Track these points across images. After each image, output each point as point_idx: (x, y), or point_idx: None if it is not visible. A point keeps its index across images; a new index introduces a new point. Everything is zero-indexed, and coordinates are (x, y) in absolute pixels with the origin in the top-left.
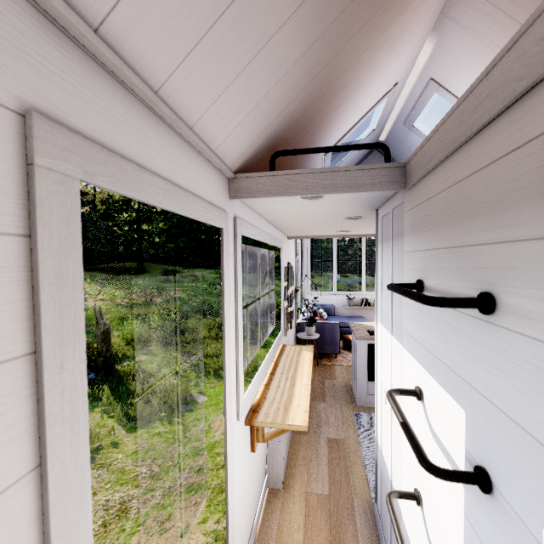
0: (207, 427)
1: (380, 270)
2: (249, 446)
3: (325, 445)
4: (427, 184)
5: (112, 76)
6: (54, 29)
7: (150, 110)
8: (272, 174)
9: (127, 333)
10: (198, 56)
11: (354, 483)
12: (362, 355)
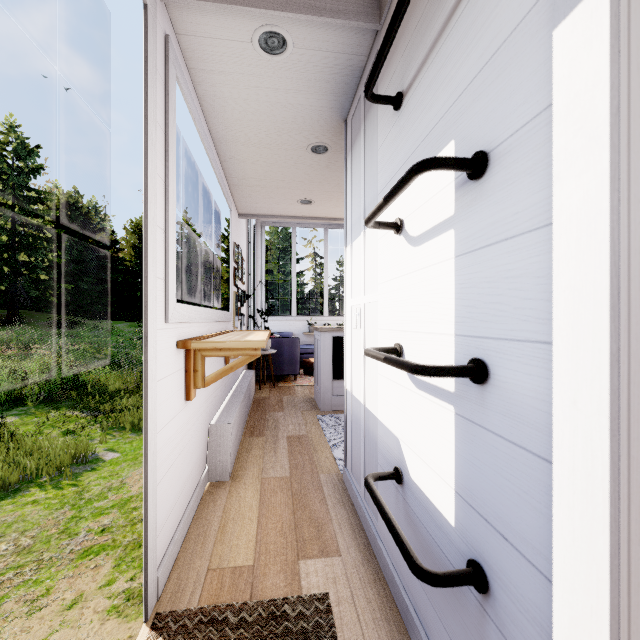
0: (119, 483)
1: (350, 183)
2: (183, 390)
3: (285, 441)
4: None
5: None
6: None
7: None
8: None
9: None
10: None
11: (320, 463)
12: (326, 350)
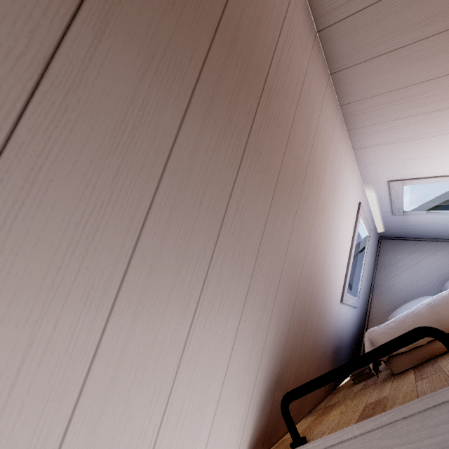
0: None
1: None
2: None
3: None
4: None
5: None
6: None
7: None
8: None
9: None
10: None
11: None
12: None
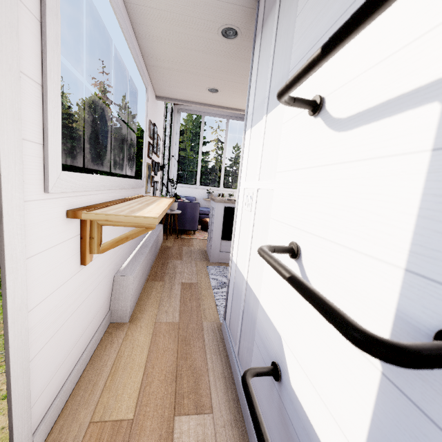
0: None
1: (256, 66)
2: (77, 256)
3: (179, 287)
4: None
5: None
6: None
7: None
8: None
9: None
10: None
11: (205, 311)
12: (219, 217)
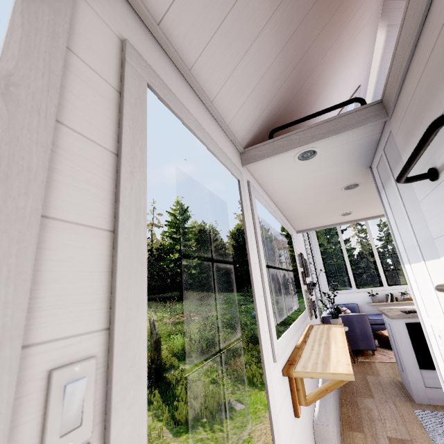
0: (247, 436)
1: (390, 213)
2: (291, 408)
3: None
4: (405, 90)
5: (165, 54)
6: (138, 20)
7: (186, 82)
8: (271, 141)
9: (173, 345)
10: (212, 48)
11: None
12: (403, 337)
